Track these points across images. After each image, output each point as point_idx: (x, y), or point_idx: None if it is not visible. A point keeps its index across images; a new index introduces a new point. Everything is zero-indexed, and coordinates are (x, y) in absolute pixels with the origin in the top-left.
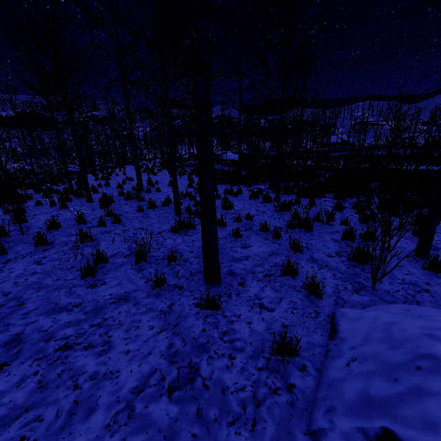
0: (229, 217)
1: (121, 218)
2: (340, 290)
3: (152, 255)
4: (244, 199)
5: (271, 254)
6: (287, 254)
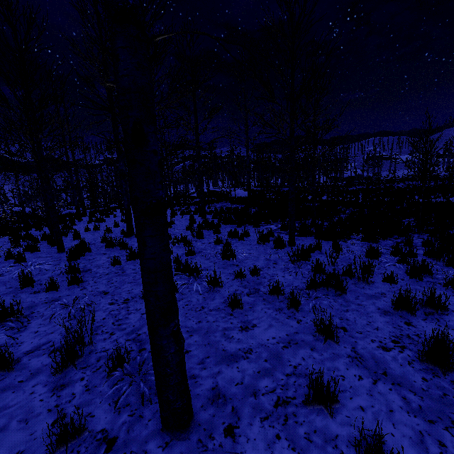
0: (229, 271)
1: (87, 275)
2: (431, 453)
3: (95, 349)
4: (251, 243)
5: (287, 344)
6: (313, 344)
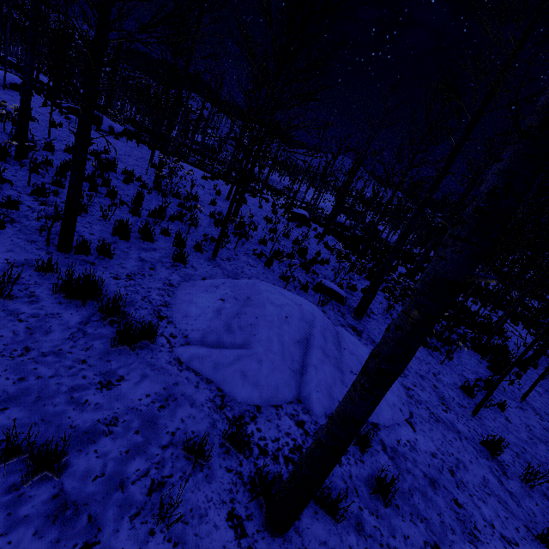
0: None
1: None
2: None
3: None
4: None
5: None
6: None
